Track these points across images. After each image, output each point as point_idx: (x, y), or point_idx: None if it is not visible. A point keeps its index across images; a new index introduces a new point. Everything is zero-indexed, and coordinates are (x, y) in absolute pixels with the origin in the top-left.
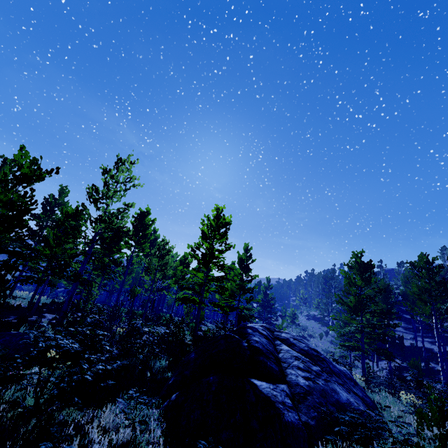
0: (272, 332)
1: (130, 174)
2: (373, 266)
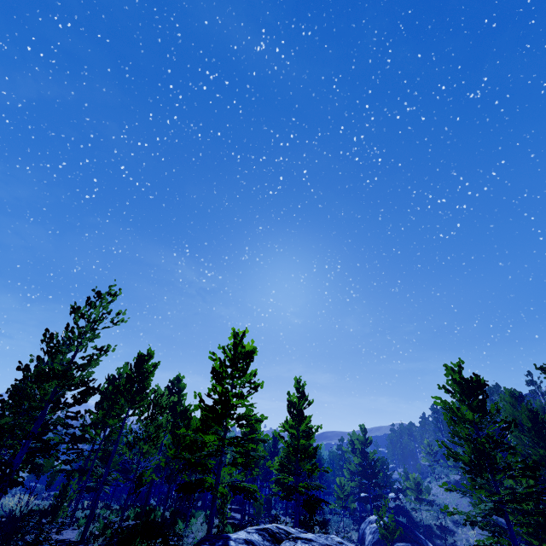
0: (278, 543)
1: (106, 309)
2: (483, 383)
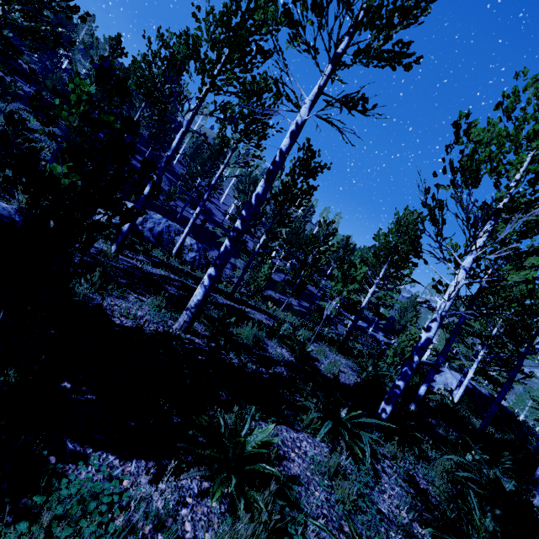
0: None
1: None
2: None
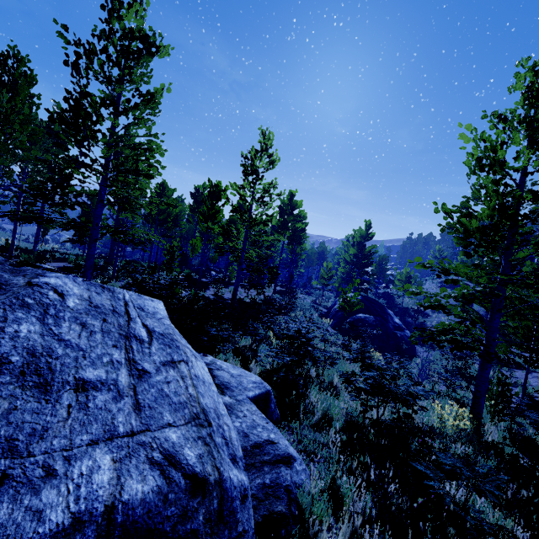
0: None
1: None
2: None
